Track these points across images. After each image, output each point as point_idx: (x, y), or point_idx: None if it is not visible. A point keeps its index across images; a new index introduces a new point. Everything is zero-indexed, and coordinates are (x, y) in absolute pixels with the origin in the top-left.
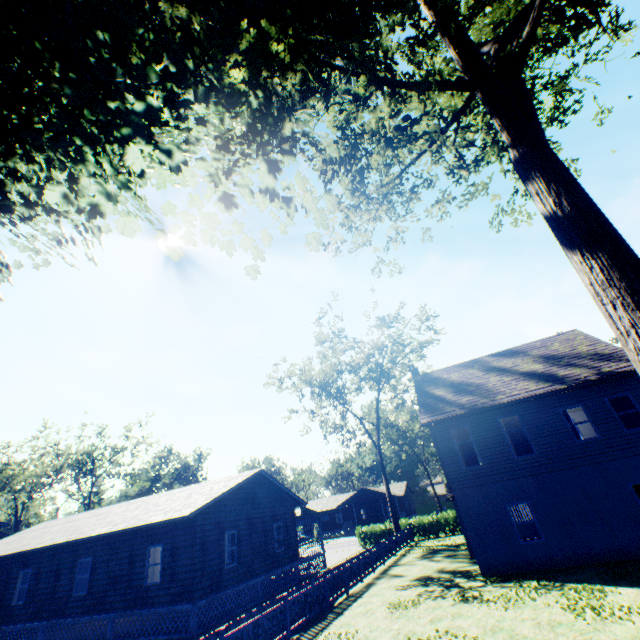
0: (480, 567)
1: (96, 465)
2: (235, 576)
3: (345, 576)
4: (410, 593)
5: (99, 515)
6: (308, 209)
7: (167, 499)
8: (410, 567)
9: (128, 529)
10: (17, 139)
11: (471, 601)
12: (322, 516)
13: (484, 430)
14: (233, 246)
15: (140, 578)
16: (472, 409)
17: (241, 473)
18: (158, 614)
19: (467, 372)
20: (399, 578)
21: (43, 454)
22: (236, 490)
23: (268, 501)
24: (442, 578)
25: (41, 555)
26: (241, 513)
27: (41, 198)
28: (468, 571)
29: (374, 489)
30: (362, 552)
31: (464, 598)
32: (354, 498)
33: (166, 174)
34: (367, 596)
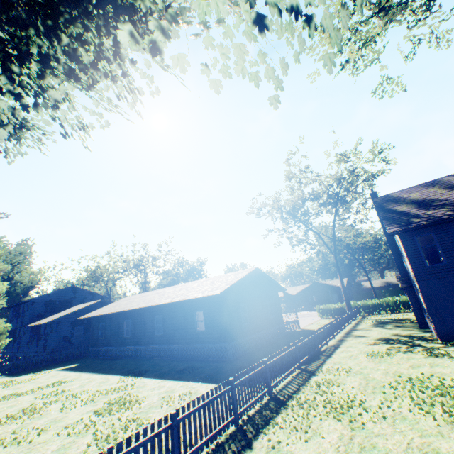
0: (438, 335)
1: (145, 267)
2: (248, 330)
3: (325, 334)
4: (379, 348)
5: (159, 293)
6: (324, 28)
7: (198, 285)
8: (368, 331)
9: (182, 301)
10: (75, 4)
11: (440, 357)
12: (295, 298)
13: (450, 236)
14: (258, 77)
15: (192, 328)
16: (439, 219)
17: (243, 270)
18: (207, 347)
19: (428, 191)
20: (363, 338)
21: (116, 261)
22: (243, 280)
23: (262, 287)
24: (402, 340)
25: (133, 313)
26: (247, 294)
27: (100, 61)
28: (423, 337)
29: (323, 283)
30: (332, 321)
31: (433, 354)
32: (308, 288)
33: (203, 4)
34: (344, 347)
